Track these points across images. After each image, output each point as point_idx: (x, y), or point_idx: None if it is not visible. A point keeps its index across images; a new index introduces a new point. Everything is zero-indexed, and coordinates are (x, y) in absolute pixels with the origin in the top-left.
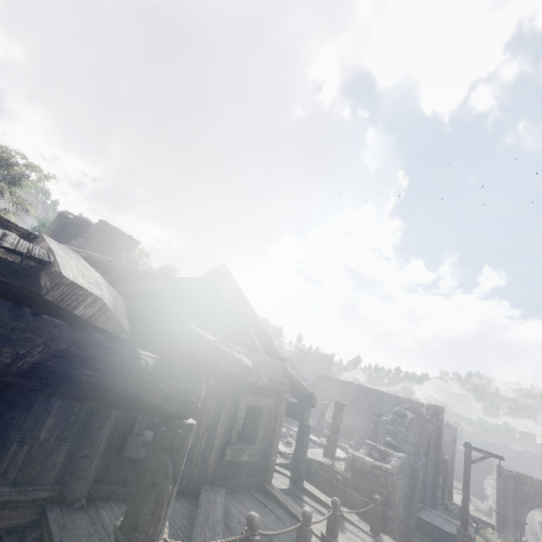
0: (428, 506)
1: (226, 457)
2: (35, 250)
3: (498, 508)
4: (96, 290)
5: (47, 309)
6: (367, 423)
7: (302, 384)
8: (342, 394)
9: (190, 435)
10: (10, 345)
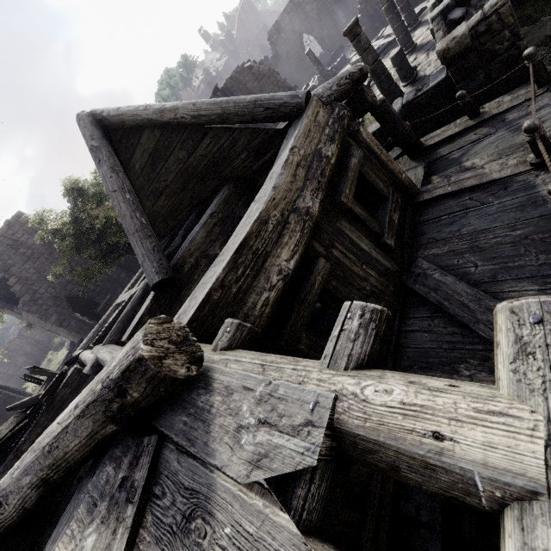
0: None
1: (392, 246)
2: None
3: None
4: None
5: None
6: (347, 3)
7: (342, 79)
8: (302, 17)
9: None
10: None
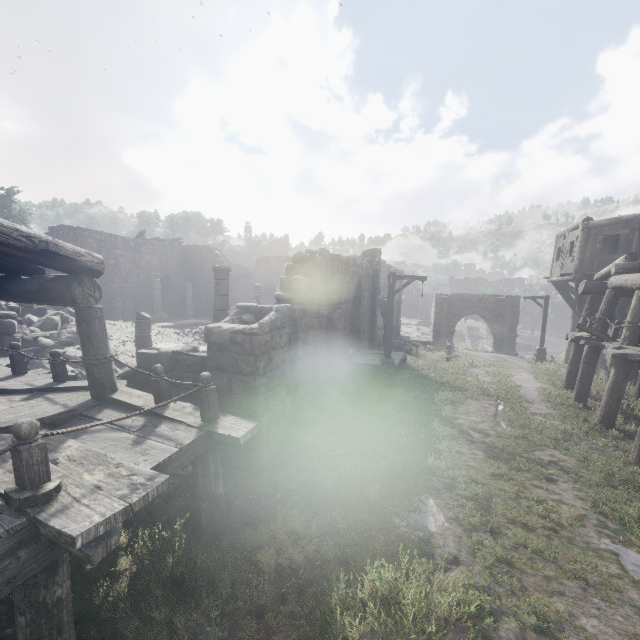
0: (365, 348)
1: None
2: None
3: (435, 328)
4: None
5: None
6: None
7: (18, 231)
8: None
9: None
10: None
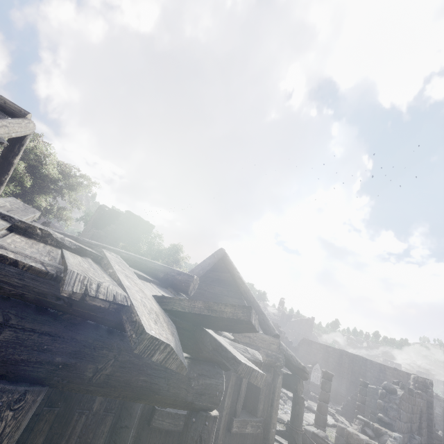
0: None
1: (233, 429)
2: (118, 296)
3: None
4: (163, 333)
5: (117, 329)
6: (352, 388)
7: (295, 358)
8: (325, 357)
9: (215, 426)
10: (93, 362)
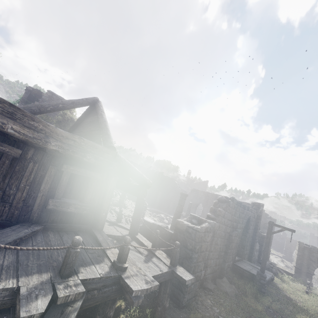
0: (245, 259)
1: (49, 206)
2: None
3: (296, 265)
4: None
5: None
6: None
7: (135, 169)
8: (206, 200)
9: None
10: None
